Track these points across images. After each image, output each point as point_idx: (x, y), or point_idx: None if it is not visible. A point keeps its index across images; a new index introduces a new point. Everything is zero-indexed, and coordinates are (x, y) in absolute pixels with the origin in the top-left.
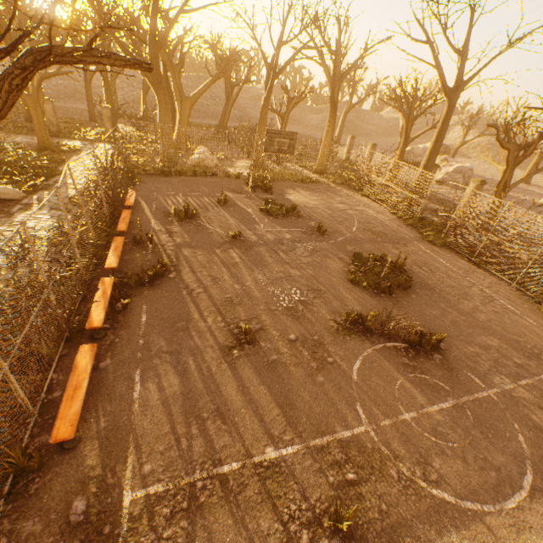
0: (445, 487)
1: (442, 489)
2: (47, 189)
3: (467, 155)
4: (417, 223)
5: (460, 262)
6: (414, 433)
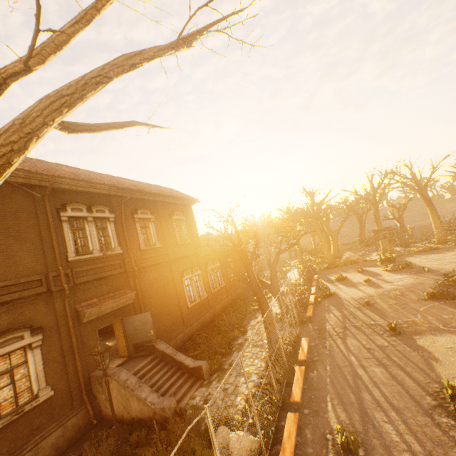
0: (453, 328)
1: (451, 328)
2: (283, 282)
3: None
4: None
5: None
6: (446, 319)
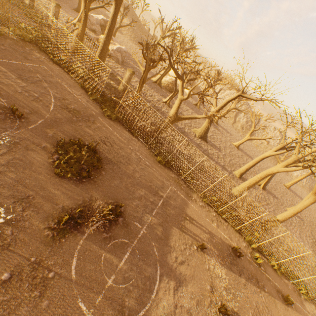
0: (132, 314)
1: None
2: None
3: (121, 31)
4: (99, 100)
5: (125, 133)
6: (115, 291)
